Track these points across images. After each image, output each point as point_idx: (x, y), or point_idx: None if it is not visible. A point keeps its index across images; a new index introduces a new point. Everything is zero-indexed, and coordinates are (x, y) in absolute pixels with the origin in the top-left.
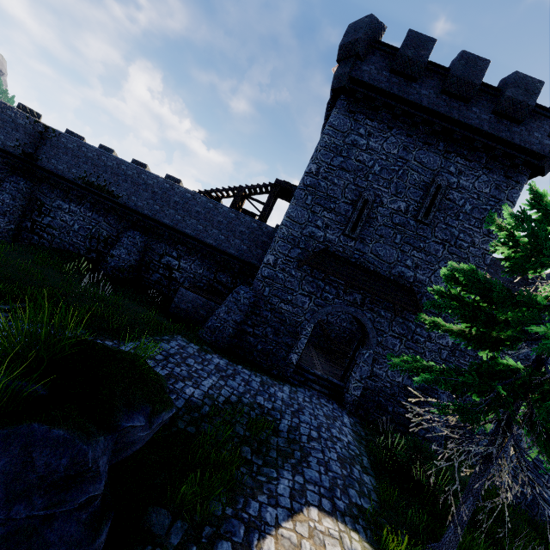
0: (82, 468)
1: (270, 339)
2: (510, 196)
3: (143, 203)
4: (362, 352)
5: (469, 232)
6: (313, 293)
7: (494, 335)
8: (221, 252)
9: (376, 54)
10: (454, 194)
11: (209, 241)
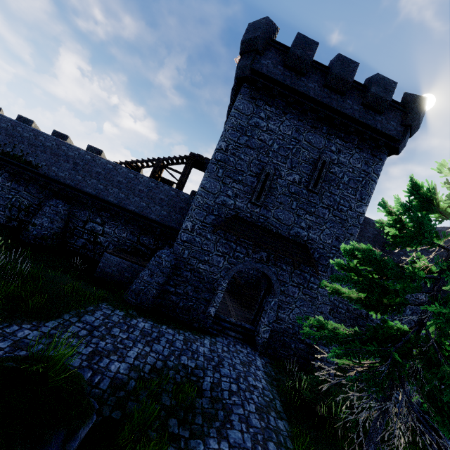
0: None
1: (190, 296)
2: (376, 170)
3: (64, 173)
4: (268, 300)
5: (347, 199)
6: (226, 253)
7: (384, 301)
8: (143, 217)
9: (272, 51)
10: (335, 168)
11: (131, 208)
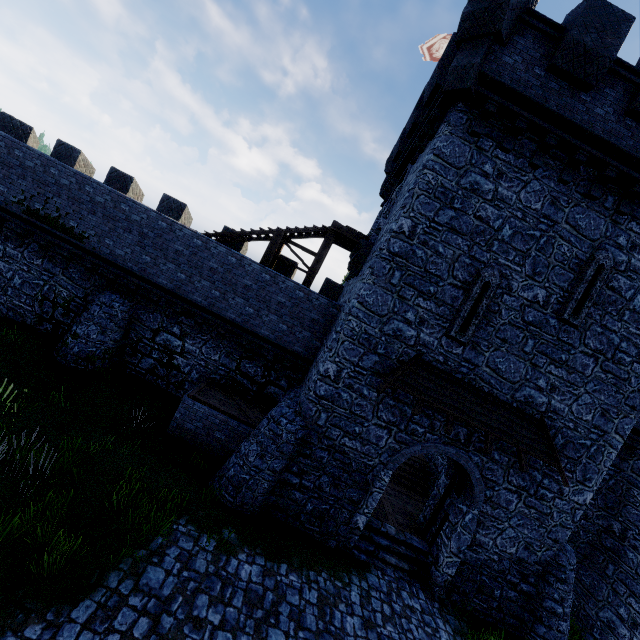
0: None
1: (326, 493)
2: None
3: (124, 250)
4: (458, 506)
5: (636, 340)
6: (394, 424)
7: None
8: (248, 332)
9: (527, 35)
10: (620, 280)
11: (229, 316)
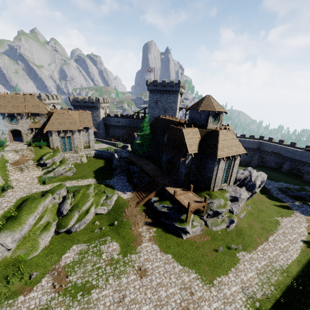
0: (307, 194)
1: None
2: None
3: (288, 155)
4: None
5: None
6: None
7: None
8: None
9: None
10: None
11: None
